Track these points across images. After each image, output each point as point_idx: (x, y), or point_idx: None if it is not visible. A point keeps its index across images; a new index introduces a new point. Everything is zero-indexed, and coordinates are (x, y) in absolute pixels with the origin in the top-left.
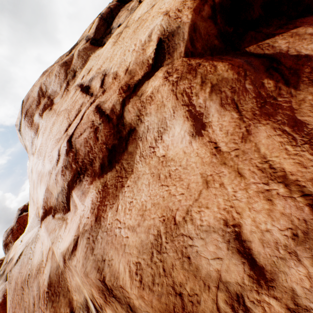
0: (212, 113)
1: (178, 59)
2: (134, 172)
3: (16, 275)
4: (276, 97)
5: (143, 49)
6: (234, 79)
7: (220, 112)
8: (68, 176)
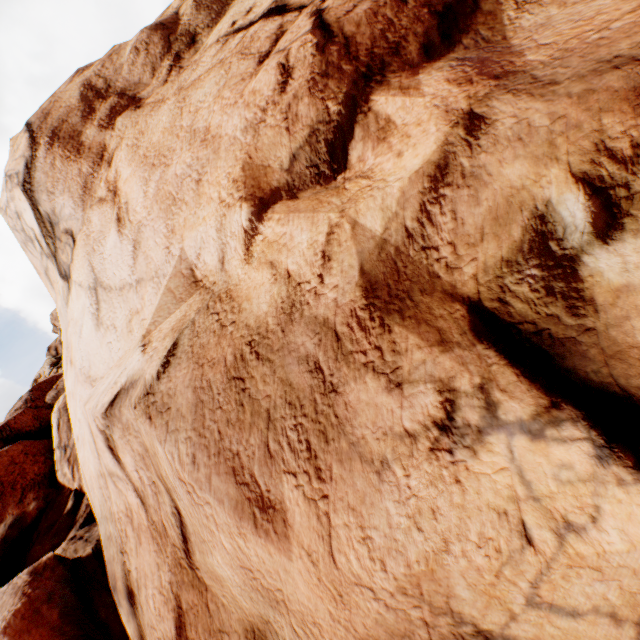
0: None
1: None
2: (513, 36)
3: (187, 378)
4: None
5: None
6: None
7: None
8: (336, 89)
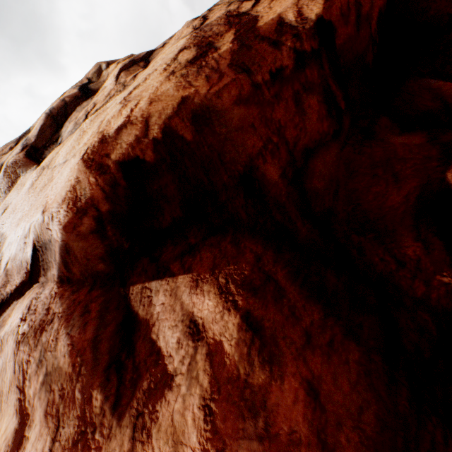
0: (37, 422)
1: (52, 282)
2: None
3: None
4: (97, 427)
5: (25, 241)
6: (68, 374)
7: (42, 425)
8: None
